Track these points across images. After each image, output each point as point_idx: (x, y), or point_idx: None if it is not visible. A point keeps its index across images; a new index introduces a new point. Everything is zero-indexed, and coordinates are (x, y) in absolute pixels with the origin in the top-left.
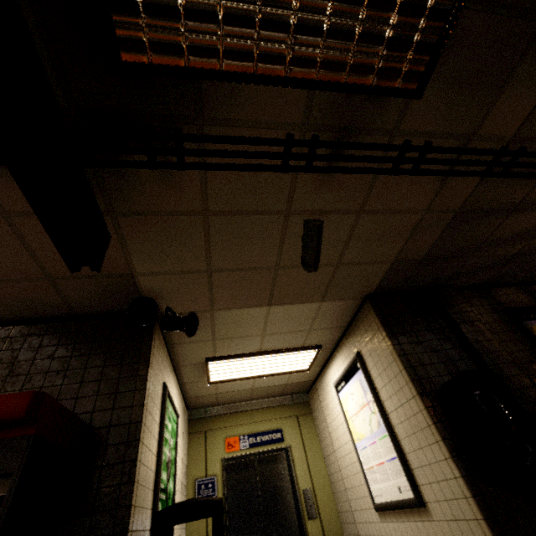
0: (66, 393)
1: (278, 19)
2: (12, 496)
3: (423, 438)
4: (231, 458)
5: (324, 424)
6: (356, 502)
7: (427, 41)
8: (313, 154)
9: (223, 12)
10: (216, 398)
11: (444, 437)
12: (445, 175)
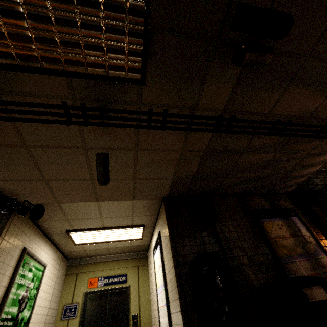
0: None
1: (20, 33)
2: None
3: (174, 295)
4: (90, 292)
5: (150, 273)
6: (157, 326)
7: (135, 51)
8: (84, 115)
9: None
10: (85, 253)
11: (180, 297)
12: (183, 130)
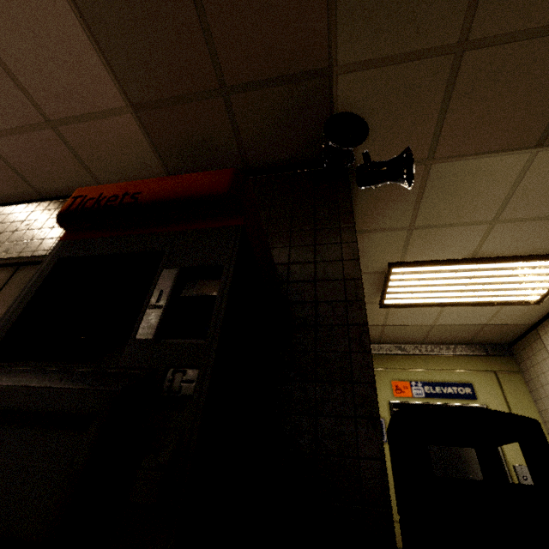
0: None
1: None
2: (228, 293)
3: None
4: (401, 404)
5: None
6: None
7: None
8: None
9: None
10: (380, 332)
11: None
12: None
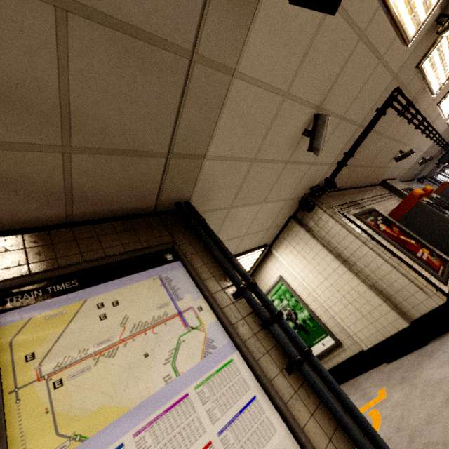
0: None
1: None
2: None
3: None
4: None
5: None
6: None
7: None
8: None
9: None
10: None
11: None
12: None
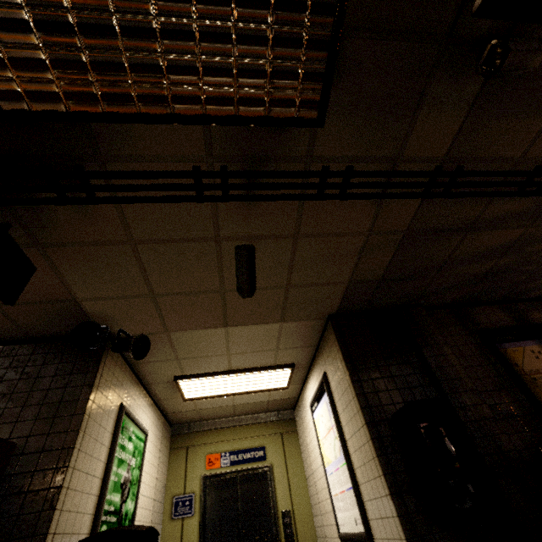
0: (7, 416)
1: (147, 62)
2: None
3: (370, 470)
4: (211, 476)
5: (305, 443)
6: (328, 528)
7: (314, 71)
8: (224, 184)
9: (89, 60)
10: (197, 414)
11: (385, 472)
12: (377, 198)
